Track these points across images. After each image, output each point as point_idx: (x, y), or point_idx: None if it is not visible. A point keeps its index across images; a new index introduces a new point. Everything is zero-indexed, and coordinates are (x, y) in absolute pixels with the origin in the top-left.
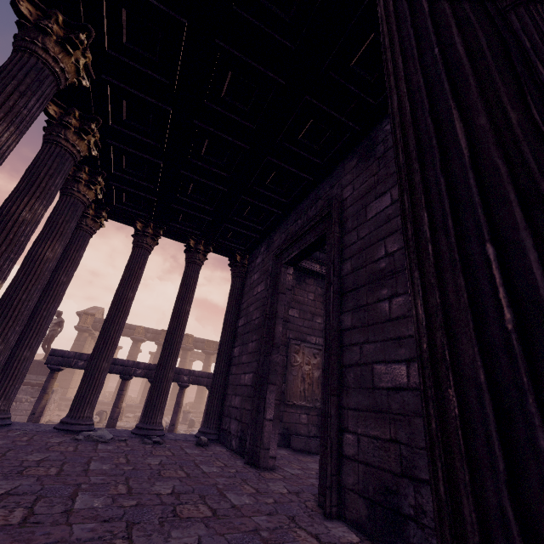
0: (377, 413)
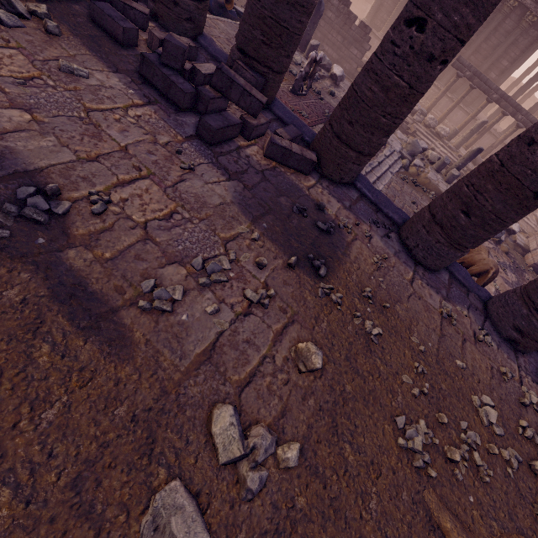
0: None
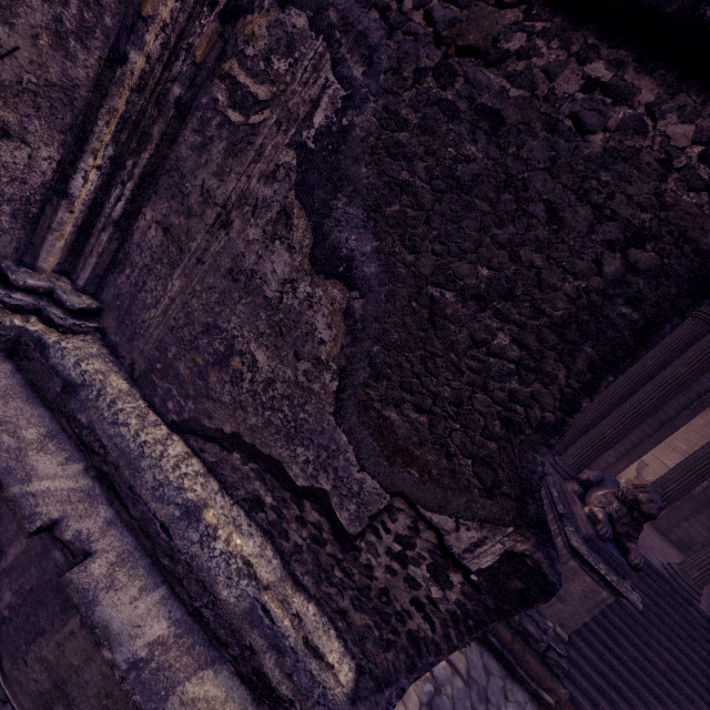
0: (707, 528)
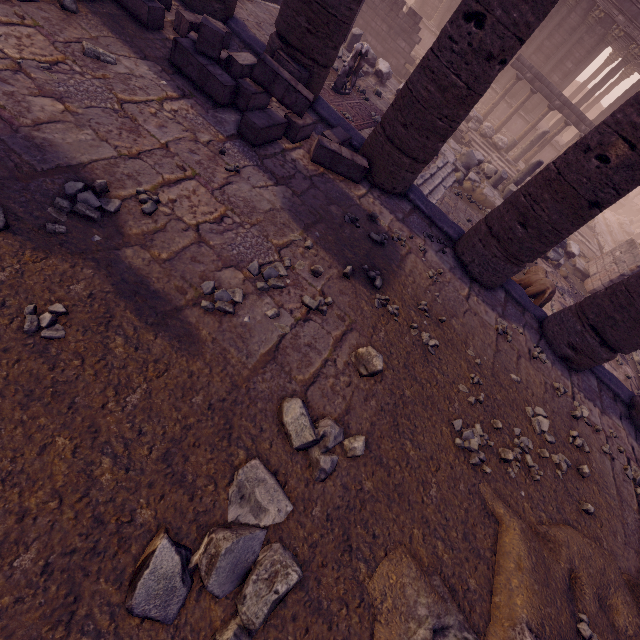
0: None
